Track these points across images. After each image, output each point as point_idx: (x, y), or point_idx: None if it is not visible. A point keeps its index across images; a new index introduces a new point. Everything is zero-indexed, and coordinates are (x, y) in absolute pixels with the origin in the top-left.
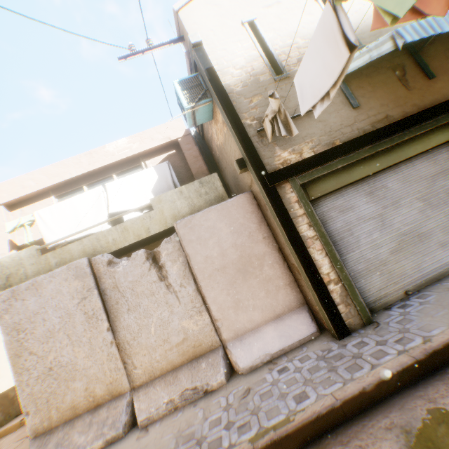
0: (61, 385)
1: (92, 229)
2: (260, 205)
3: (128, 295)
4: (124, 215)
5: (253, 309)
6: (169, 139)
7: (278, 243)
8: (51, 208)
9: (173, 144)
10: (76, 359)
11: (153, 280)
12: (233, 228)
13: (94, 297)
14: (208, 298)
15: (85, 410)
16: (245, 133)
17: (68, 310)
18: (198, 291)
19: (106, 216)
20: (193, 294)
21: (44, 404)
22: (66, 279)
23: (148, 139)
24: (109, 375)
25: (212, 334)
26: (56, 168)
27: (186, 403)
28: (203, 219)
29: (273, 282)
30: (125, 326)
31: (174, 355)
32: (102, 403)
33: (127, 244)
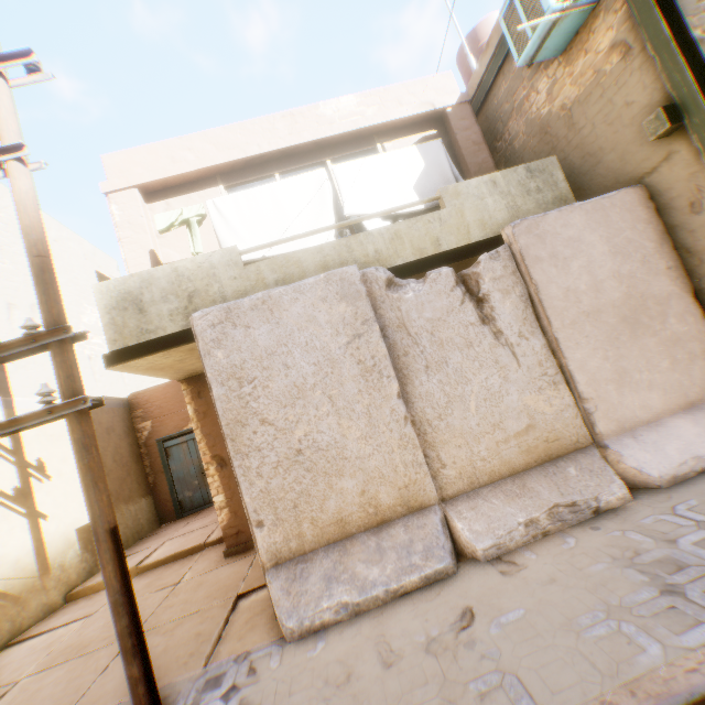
0: (317, 482)
1: (310, 242)
2: (665, 208)
3: (425, 343)
4: (367, 223)
5: (648, 388)
6: (432, 106)
7: (691, 279)
8: (235, 197)
9: (433, 119)
10: (343, 440)
11: (469, 322)
12: (612, 245)
13: (374, 336)
14: (569, 361)
15: (361, 528)
16: (696, 53)
17: (328, 353)
18: (549, 349)
19: (332, 222)
20: (543, 352)
21: (288, 512)
22: (323, 299)
23: (393, 104)
24: (402, 474)
25: (576, 424)
26: (231, 135)
27: (563, 527)
28: (559, 223)
29: (682, 345)
30: (424, 395)
31: (512, 451)
32: (389, 520)
33: (400, 262)
